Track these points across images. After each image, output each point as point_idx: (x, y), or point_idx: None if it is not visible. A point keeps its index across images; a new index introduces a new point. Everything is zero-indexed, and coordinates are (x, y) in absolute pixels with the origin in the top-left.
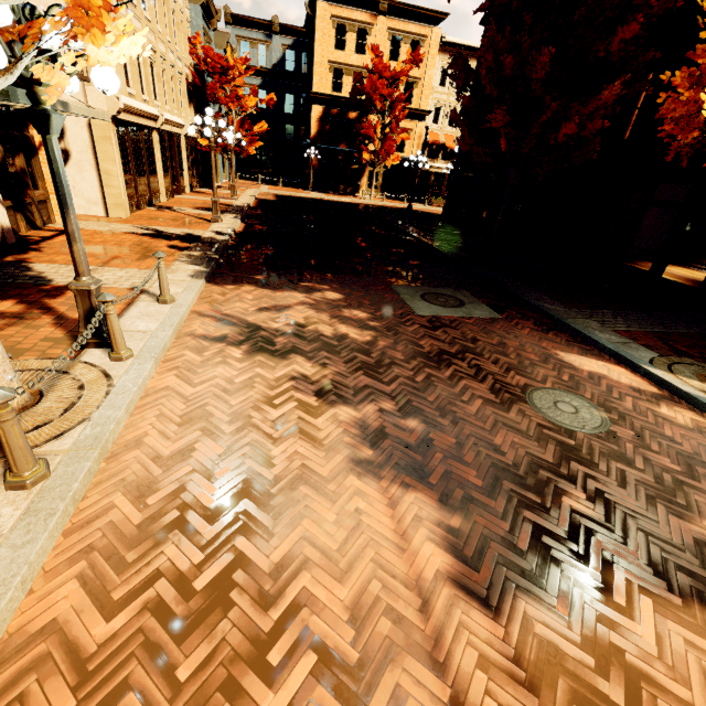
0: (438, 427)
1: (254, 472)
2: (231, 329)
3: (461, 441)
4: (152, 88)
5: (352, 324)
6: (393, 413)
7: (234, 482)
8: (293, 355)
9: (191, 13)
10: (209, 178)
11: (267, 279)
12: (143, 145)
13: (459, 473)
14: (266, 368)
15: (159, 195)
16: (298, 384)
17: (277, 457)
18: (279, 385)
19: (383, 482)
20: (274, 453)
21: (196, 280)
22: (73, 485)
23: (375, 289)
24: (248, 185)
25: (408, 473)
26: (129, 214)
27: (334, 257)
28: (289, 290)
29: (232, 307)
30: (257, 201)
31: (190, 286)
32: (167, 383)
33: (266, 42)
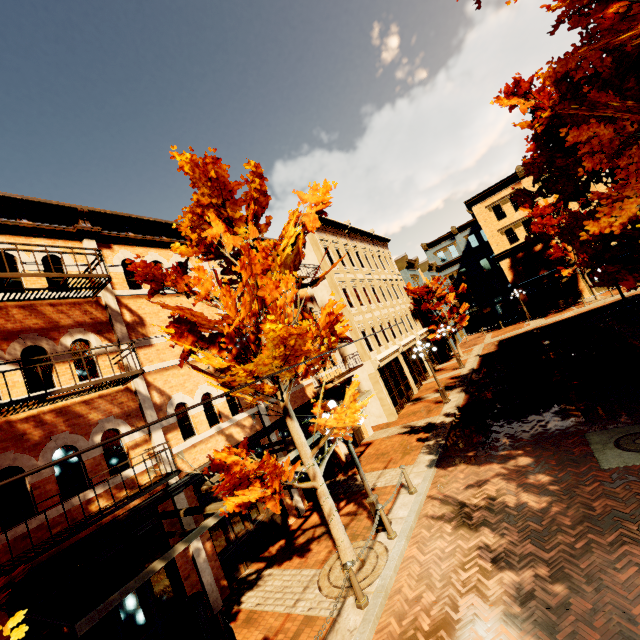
0: (580, 593)
1: (448, 614)
2: (447, 508)
3: (597, 608)
4: (392, 335)
5: (533, 491)
6: (544, 578)
7: (438, 619)
8: (482, 527)
9: (402, 275)
10: (443, 354)
11: (475, 454)
12: (395, 369)
13: (583, 635)
14: (464, 540)
15: (412, 391)
16: (481, 552)
17: (461, 606)
18: (470, 553)
19: (521, 632)
20: (459, 603)
21: (429, 469)
22: (375, 609)
23: (565, 444)
24: (476, 340)
25: (542, 629)
26: (397, 416)
27: (535, 411)
28: (490, 463)
29: (449, 488)
30: (480, 359)
31: (425, 475)
32: (412, 553)
33: (452, 243)
